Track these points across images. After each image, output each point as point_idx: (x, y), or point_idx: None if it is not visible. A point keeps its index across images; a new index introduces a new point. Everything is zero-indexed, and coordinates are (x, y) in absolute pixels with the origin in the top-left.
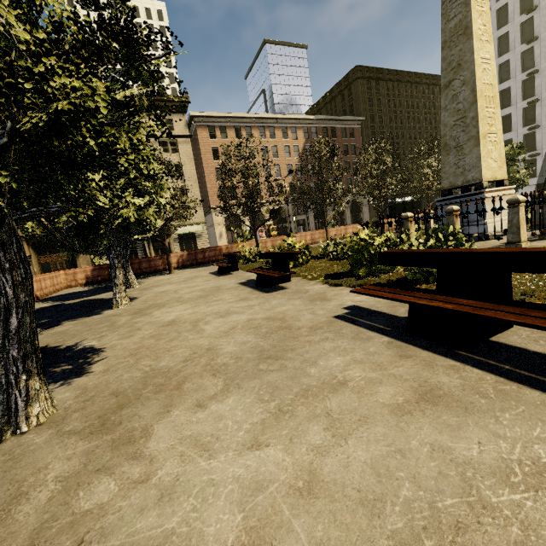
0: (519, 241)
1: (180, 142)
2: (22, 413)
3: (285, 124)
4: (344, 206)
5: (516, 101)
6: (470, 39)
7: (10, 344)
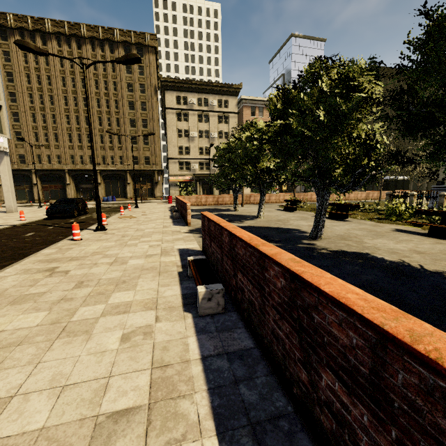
0: None
1: (230, 117)
2: (322, 234)
3: None
4: None
5: None
6: None
7: (325, 216)
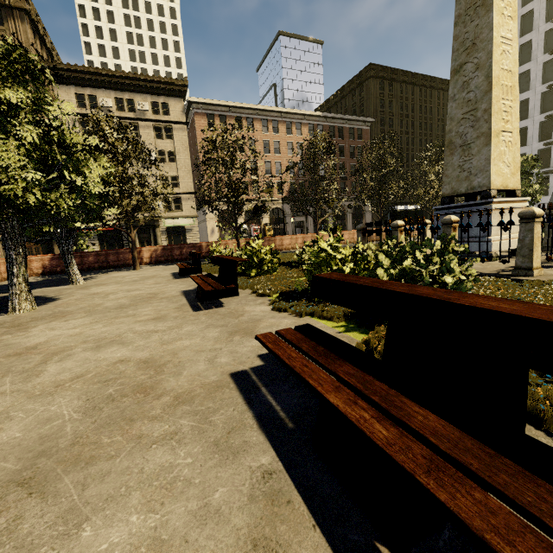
0: (531, 266)
1: (175, 129)
2: None
3: (290, 118)
4: (346, 211)
5: (534, 113)
6: (490, 12)
7: None
